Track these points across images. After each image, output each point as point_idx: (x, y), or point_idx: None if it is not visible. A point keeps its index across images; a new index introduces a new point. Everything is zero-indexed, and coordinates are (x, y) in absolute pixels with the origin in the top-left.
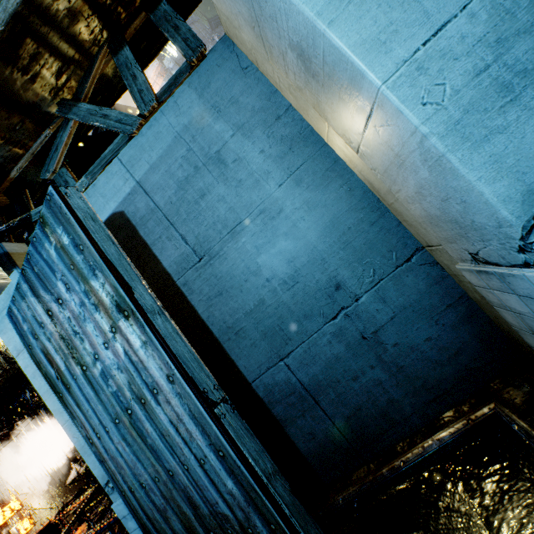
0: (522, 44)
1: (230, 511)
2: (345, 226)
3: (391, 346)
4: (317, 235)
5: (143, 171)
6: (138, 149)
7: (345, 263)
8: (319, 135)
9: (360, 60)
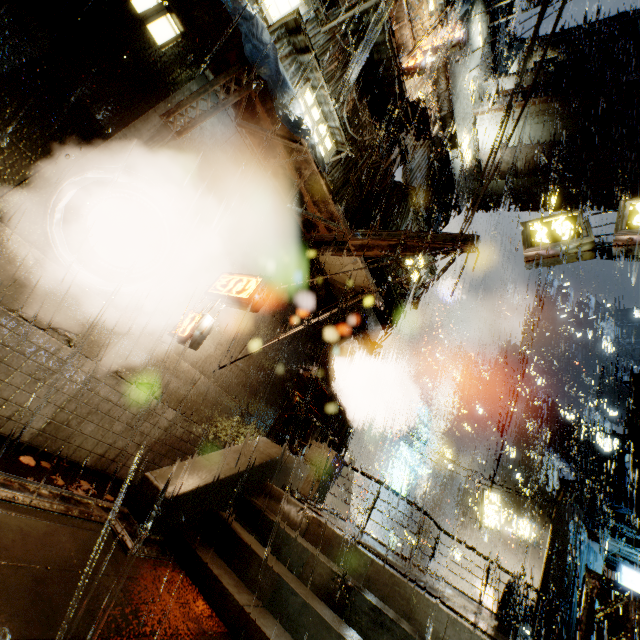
0: None
1: None
2: None
3: None
4: None
5: None
6: None
7: None
8: None
9: None
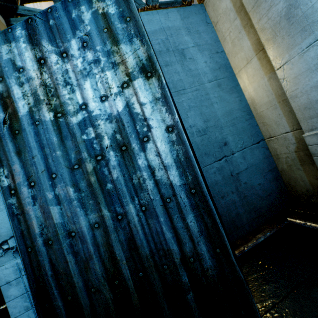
0: None
1: (177, 244)
2: (235, 116)
3: (243, 183)
4: (221, 114)
5: None
6: None
7: (231, 133)
8: (233, 70)
9: None
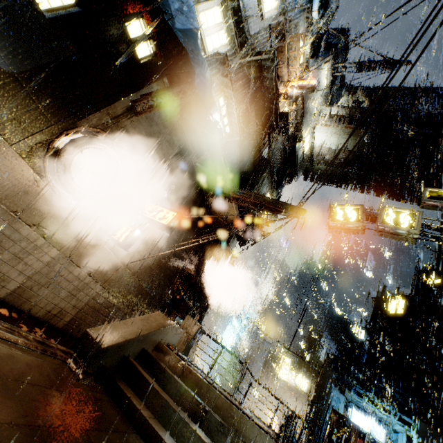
0: None
1: None
2: None
3: None
4: None
5: None
6: None
7: None
8: None
9: None
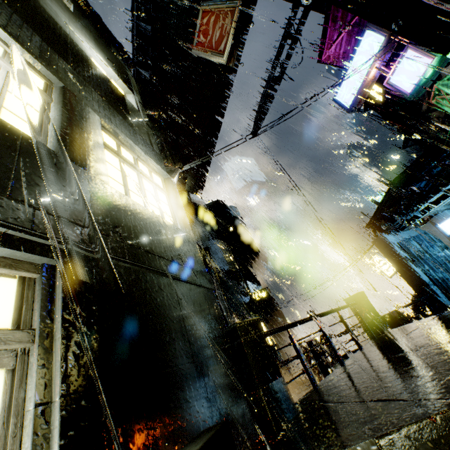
0: None
1: None
2: None
3: None
4: None
5: (411, 236)
6: (409, 232)
7: None
8: None
9: None
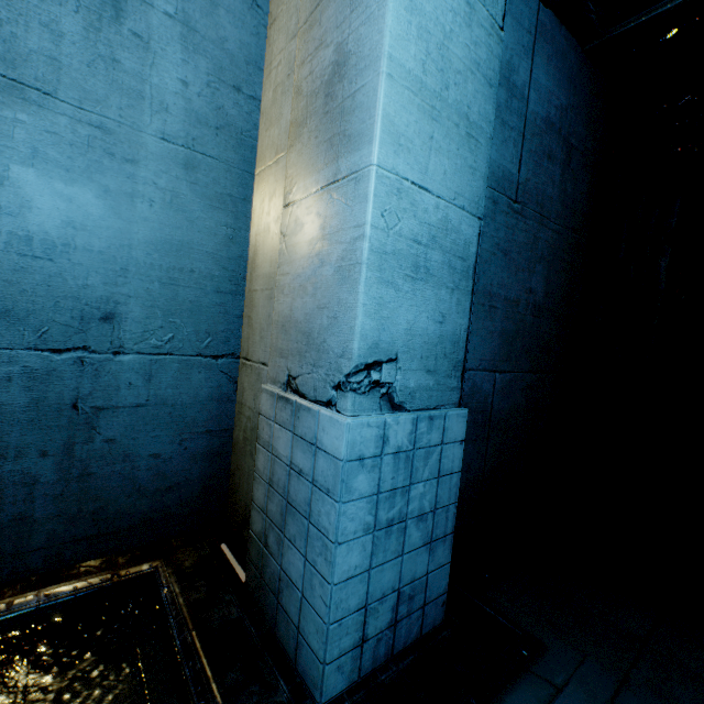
0: (438, 255)
1: None
2: (191, 265)
3: (104, 440)
4: (149, 238)
5: None
6: None
7: (150, 300)
8: (256, 160)
9: (382, 129)
